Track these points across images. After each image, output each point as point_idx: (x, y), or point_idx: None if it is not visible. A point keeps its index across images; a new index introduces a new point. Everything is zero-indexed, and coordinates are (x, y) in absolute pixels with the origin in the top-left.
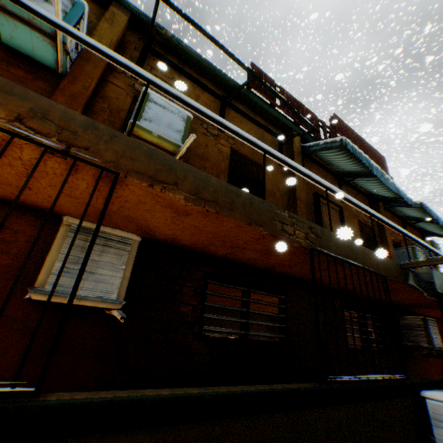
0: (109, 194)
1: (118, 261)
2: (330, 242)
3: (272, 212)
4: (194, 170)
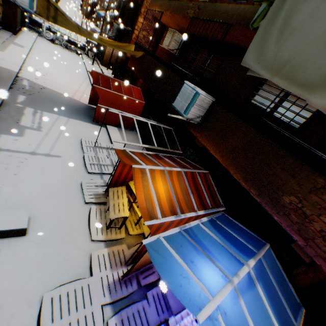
0: (160, 18)
1: (171, 37)
2: (204, 11)
3: (187, 7)
4: (174, 3)
